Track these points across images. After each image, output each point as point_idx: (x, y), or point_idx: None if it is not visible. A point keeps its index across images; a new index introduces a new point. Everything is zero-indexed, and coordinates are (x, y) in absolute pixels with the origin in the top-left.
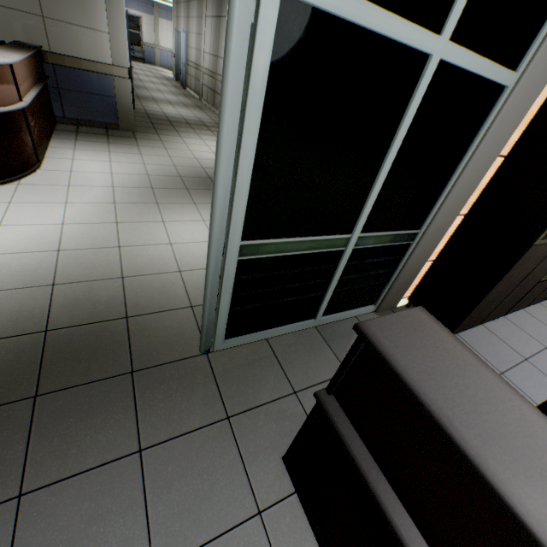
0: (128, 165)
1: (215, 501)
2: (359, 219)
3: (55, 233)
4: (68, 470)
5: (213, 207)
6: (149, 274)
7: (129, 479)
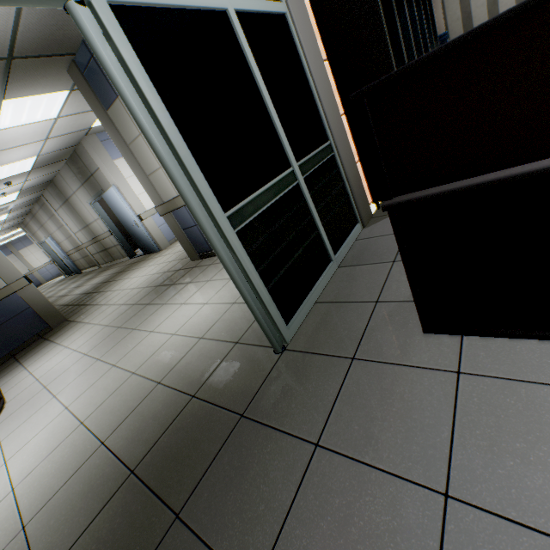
0: (84, 335)
1: (418, 403)
2: (285, 150)
3: (66, 418)
4: (274, 524)
5: (181, 192)
6: (179, 361)
7: (334, 469)
